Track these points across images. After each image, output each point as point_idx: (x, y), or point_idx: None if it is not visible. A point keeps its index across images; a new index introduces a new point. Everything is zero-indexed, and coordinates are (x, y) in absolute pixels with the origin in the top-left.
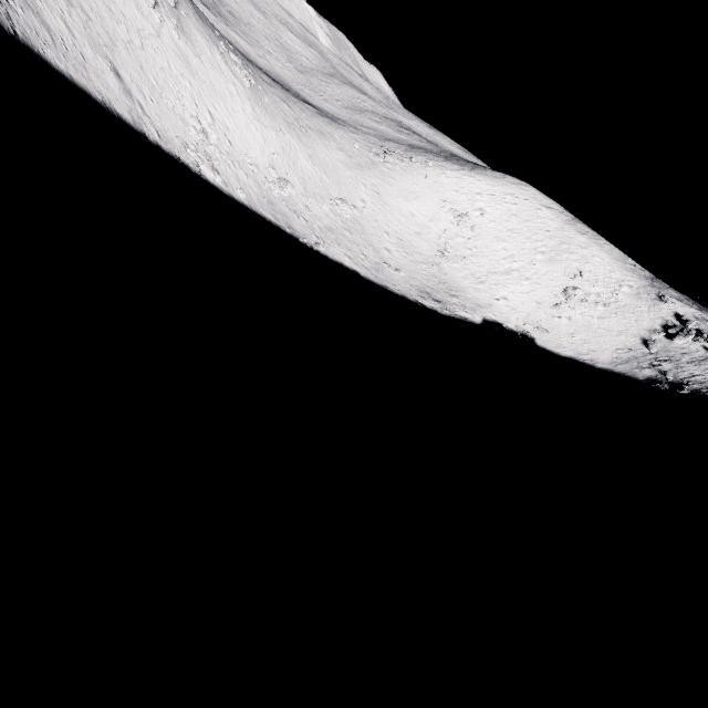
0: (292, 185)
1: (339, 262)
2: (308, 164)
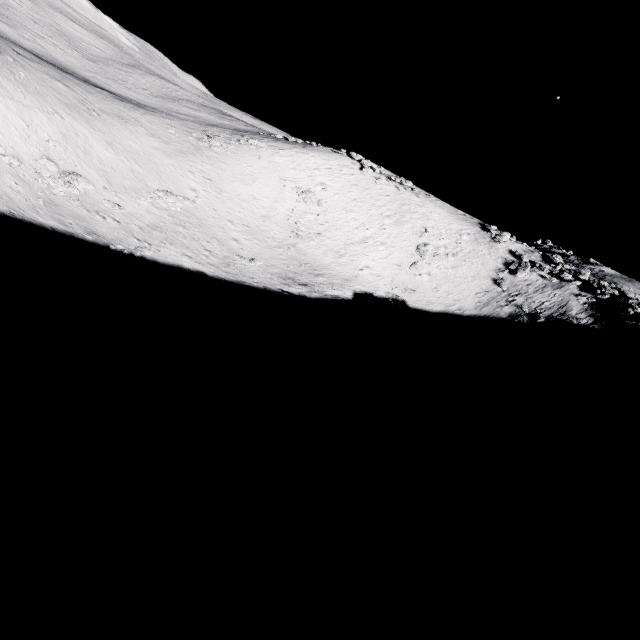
0: (86, 179)
1: (175, 265)
2: (108, 153)
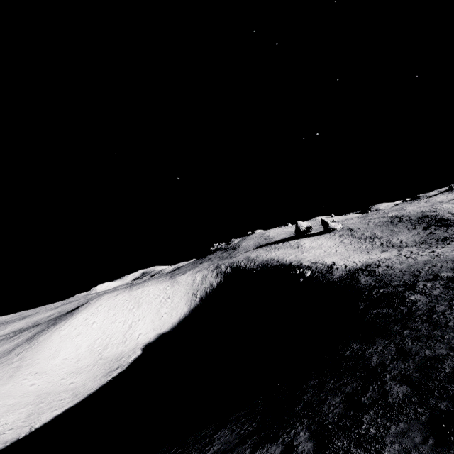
0: None
1: (53, 418)
2: None
